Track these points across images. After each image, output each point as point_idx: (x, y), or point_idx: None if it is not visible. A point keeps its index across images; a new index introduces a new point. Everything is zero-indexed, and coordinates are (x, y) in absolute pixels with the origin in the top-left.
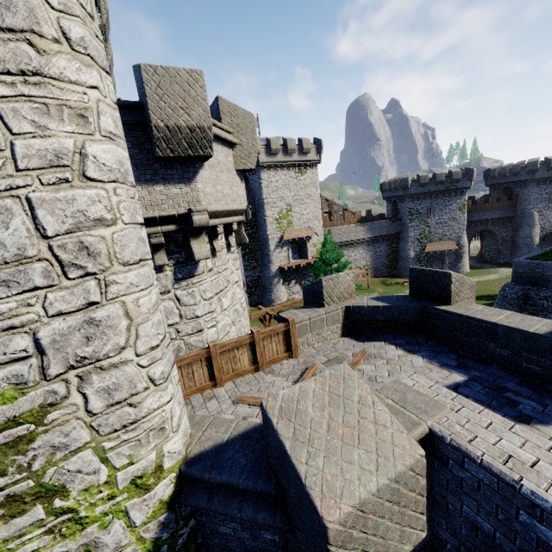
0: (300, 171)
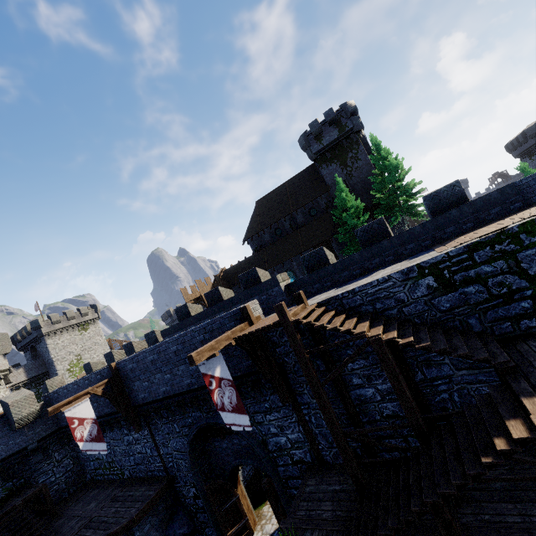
0: (84, 328)
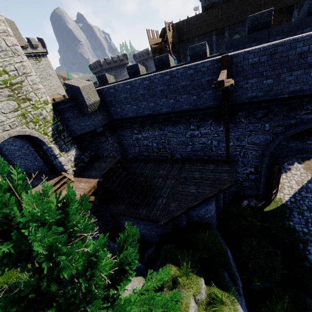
0: (37, 59)
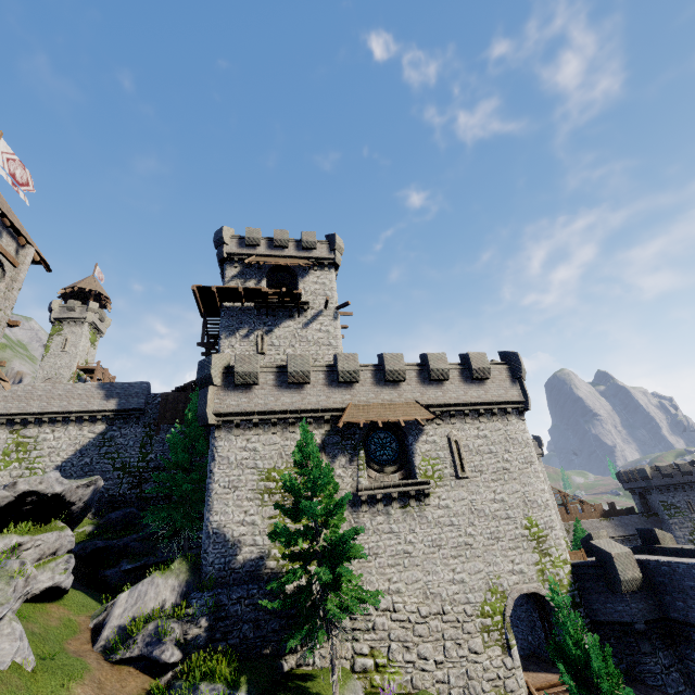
0: None
